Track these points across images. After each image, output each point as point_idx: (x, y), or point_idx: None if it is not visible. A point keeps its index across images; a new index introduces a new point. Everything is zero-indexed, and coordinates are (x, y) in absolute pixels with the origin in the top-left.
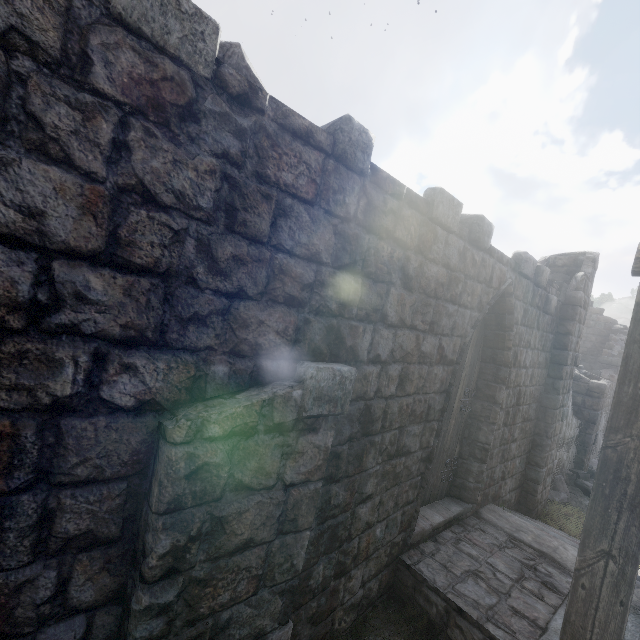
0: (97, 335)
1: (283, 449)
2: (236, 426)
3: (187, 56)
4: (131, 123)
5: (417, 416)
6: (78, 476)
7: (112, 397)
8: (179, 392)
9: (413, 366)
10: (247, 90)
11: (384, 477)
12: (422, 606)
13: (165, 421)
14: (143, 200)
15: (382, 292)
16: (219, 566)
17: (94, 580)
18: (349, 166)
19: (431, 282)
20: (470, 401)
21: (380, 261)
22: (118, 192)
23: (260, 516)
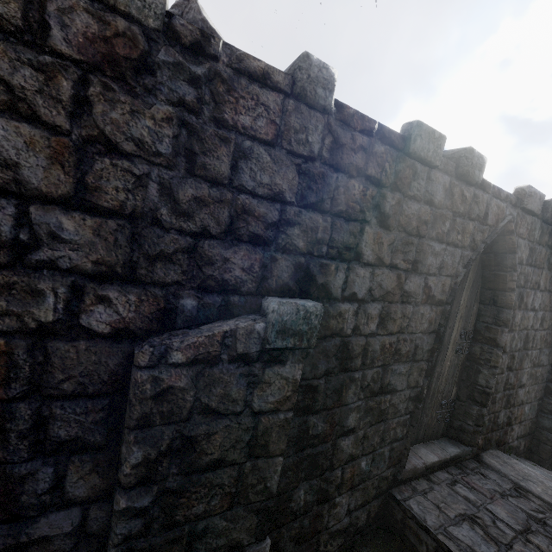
0: (72, 270)
1: (248, 378)
2: (198, 354)
3: (137, 11)
4: (89, 79)
5: (402, 355)
6: (65, 390)
7: (90, 324)
8: (151, 322)
9: (395, 305)
10: (199, 38)
11: (367, 413)
12: (412, 542)
13: (135, 347)
14: (105, 149)
15: (355, 230)
16: (191, 480)
17: (85, 479)
18: (310, 104)
19: (412, 220)
20: (467, 343)
21: (351, 199)
22: (82, 143)
23: (229, 439)
